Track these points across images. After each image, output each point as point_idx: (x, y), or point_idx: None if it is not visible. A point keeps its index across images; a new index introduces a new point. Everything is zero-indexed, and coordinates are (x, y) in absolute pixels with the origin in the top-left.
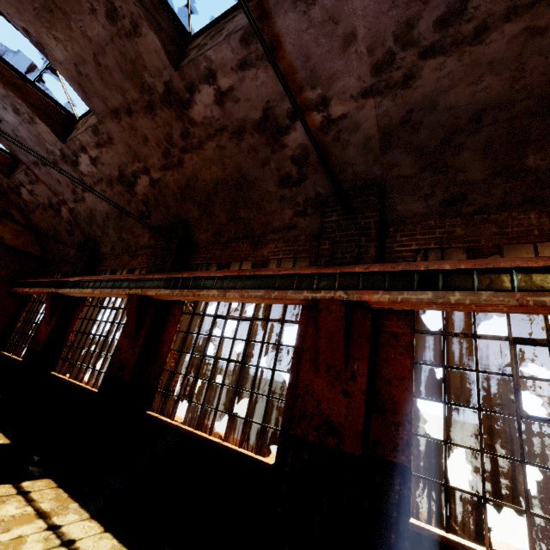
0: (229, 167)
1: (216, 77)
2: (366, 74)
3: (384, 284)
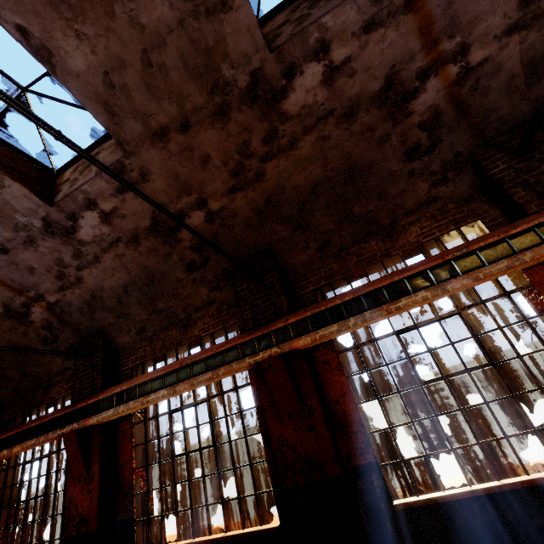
0: (332, 160)
1: (329, 50)
2: (512, 9)
3: None
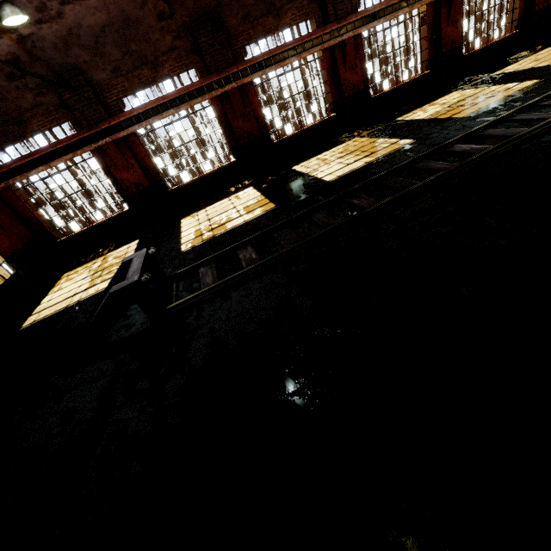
0: None
1: None
2: None
3: (362, 23)
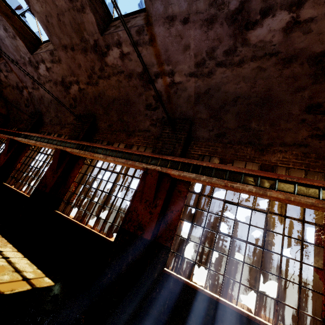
0: (122, 92)
1: (121, 45)
2: (192, 66)
3: (178, 167)
